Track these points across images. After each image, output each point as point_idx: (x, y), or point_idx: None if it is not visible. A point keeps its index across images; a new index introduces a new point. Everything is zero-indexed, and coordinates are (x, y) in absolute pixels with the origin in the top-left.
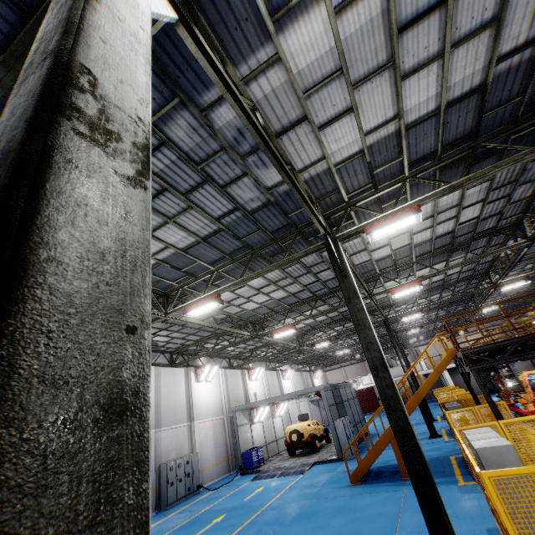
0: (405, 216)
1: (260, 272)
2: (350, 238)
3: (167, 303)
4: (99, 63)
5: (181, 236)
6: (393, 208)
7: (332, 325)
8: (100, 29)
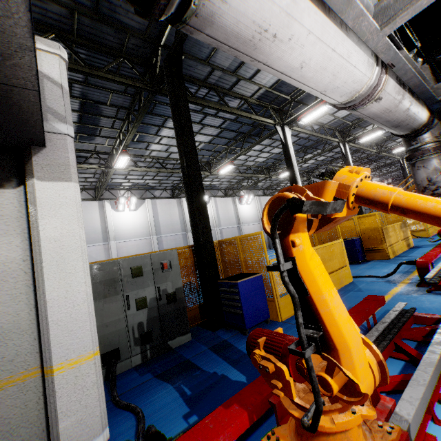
0: (375, 133)
1: (310, 158)
2: (359, 131)
3: (269, 172)
4: (296, 174)
5: (278, 150)
6: (372, 127)
7: (362, 165)
8: (295, 169)
